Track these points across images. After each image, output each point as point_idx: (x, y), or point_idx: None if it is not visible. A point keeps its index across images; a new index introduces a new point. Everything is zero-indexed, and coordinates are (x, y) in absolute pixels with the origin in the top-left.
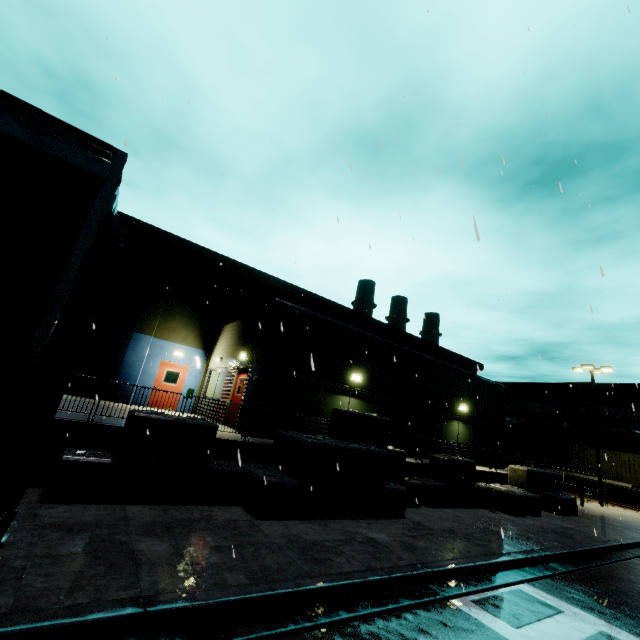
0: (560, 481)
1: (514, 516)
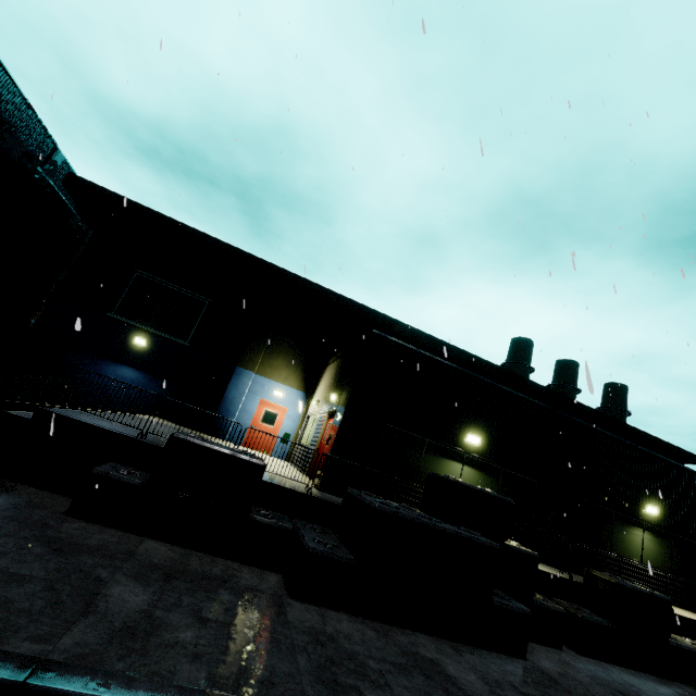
0: None
1: None
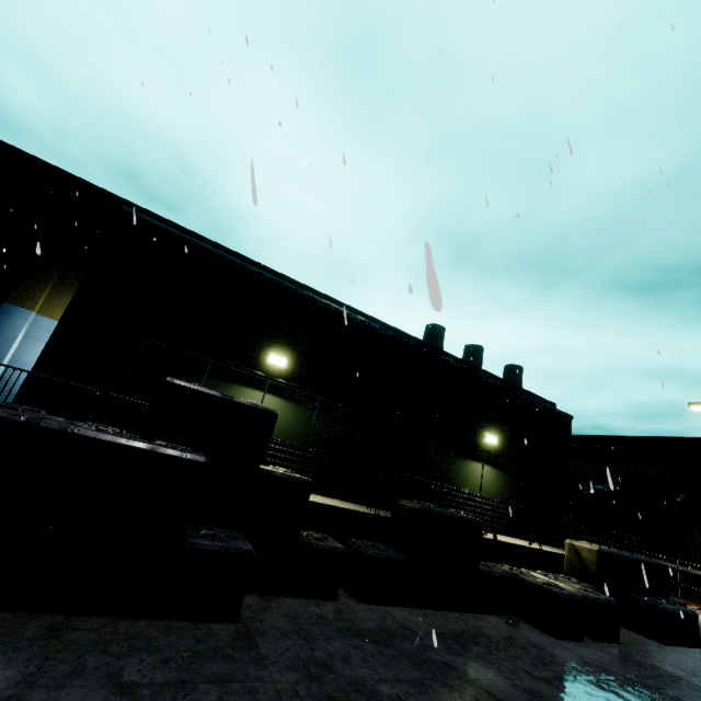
0: (666, 577)
1: (555, 637)
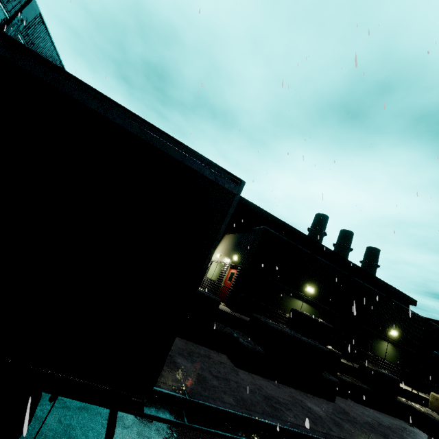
0: None
1: (431, 436)
